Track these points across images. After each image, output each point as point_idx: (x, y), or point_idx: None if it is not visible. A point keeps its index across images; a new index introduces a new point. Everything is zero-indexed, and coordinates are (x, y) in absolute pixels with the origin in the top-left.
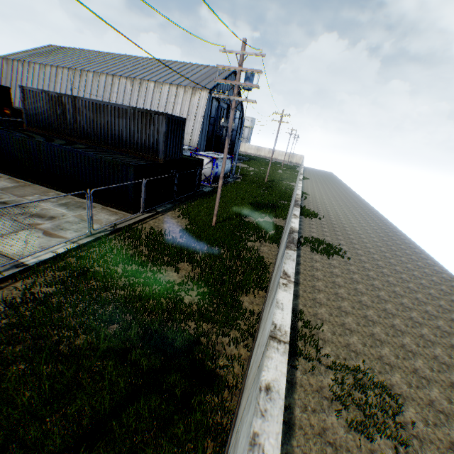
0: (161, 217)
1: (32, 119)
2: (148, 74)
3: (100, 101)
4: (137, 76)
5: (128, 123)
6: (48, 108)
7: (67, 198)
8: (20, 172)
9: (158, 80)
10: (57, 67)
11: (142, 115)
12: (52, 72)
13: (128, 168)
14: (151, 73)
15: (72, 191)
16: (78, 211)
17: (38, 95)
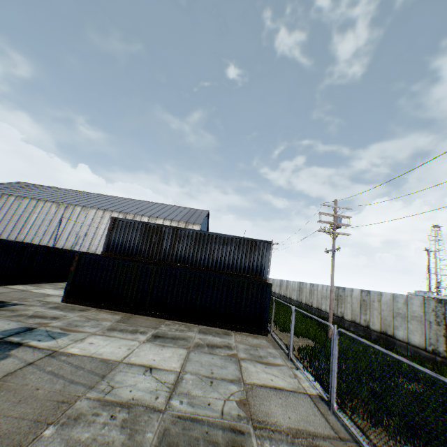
0: (281, 336)
1: (115, 245)
2: (139, 210)
3: (205, 231)
4: (129, 211)
5: (232, 248)
6: (141, 236)
7: (190, 326)
8: (111, 301)
9: (151, 215)
10: (39, 200)
11: (247, 243)
12: (31, 203)
13: (265, 287)
14: (141, 209)
15: (186, 317)
16: (226, 337)
17: (132, 225)
